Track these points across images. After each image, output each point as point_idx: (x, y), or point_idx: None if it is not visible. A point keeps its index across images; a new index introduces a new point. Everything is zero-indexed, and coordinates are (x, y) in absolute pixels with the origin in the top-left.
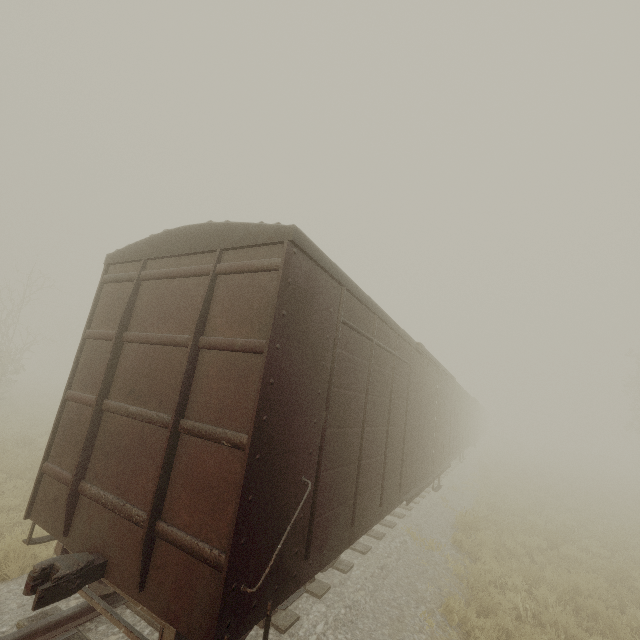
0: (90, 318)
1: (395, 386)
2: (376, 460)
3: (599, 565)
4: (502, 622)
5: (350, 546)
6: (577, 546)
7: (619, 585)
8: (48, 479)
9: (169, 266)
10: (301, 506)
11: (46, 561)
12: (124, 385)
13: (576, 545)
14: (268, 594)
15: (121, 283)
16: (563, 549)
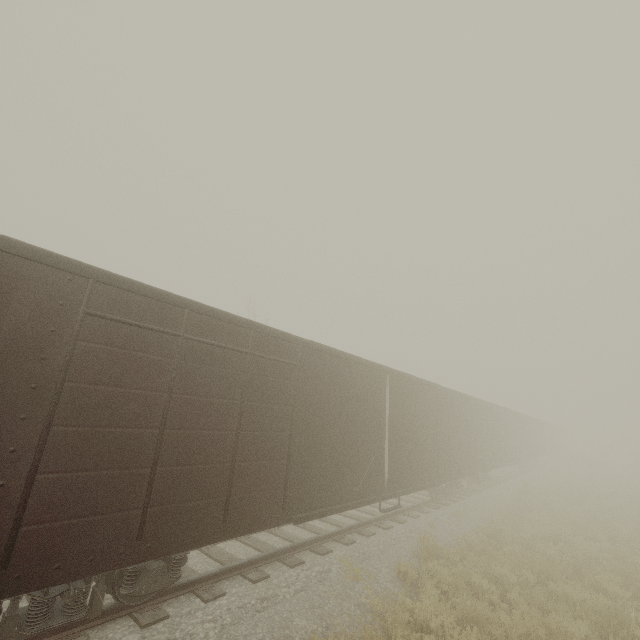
0: None
1: (257, 387)
2: (208, 468)
3: (596, 607)
4: None
5: (243, 573)
6: (588, 583)
7: (616, 635)
8: None
9: None
10: None
11: None
12: None
13: (586, 581)
14: None
15: None
16: (550, 585)
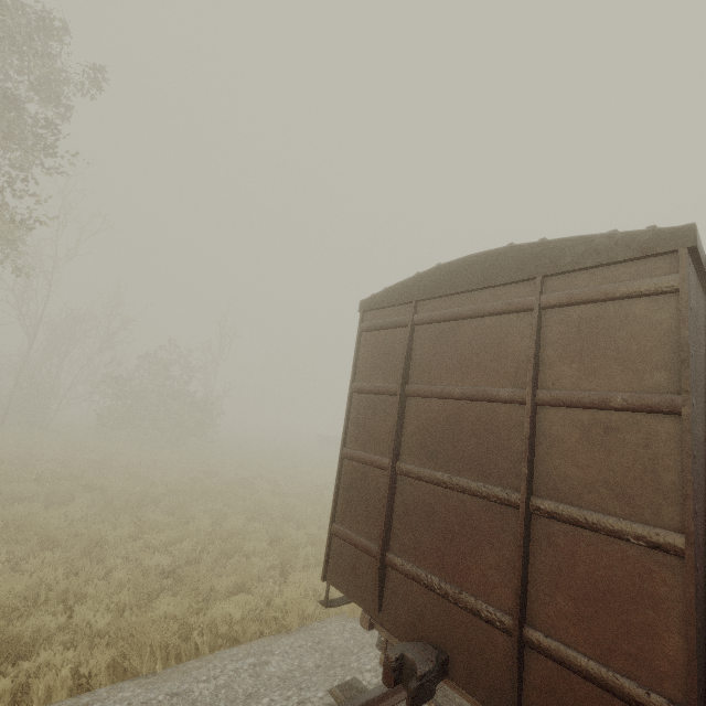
0: (354, 371)
1: None
2: None
3: None
4: None
5: None
6: None
7: None
8: (339, 542)
9: (453, 305)
10: None
11: (394, 648)
12: (419, 446)
13: None
14: None
15: (385, 330)
16: None
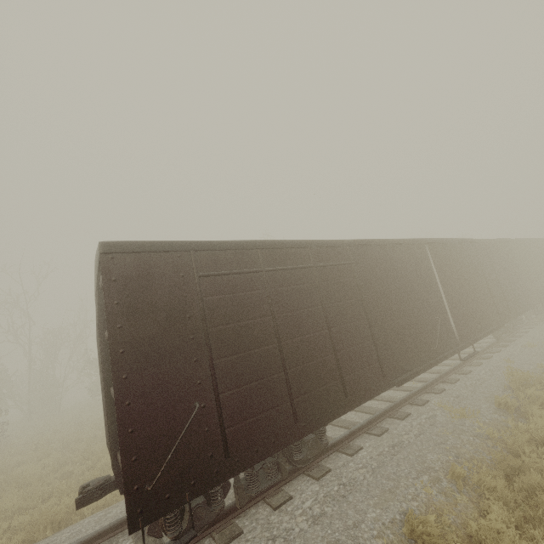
0: None
1: (329, 291)
2: (319, 362)
3: None
4: (529, 481)
5: (366, 431)
6: None
7: None
8: None
9: None
10: (188, 425)
11: (87, 483)
12: None
13: None
14: (184, 488)
15: None
16: None
